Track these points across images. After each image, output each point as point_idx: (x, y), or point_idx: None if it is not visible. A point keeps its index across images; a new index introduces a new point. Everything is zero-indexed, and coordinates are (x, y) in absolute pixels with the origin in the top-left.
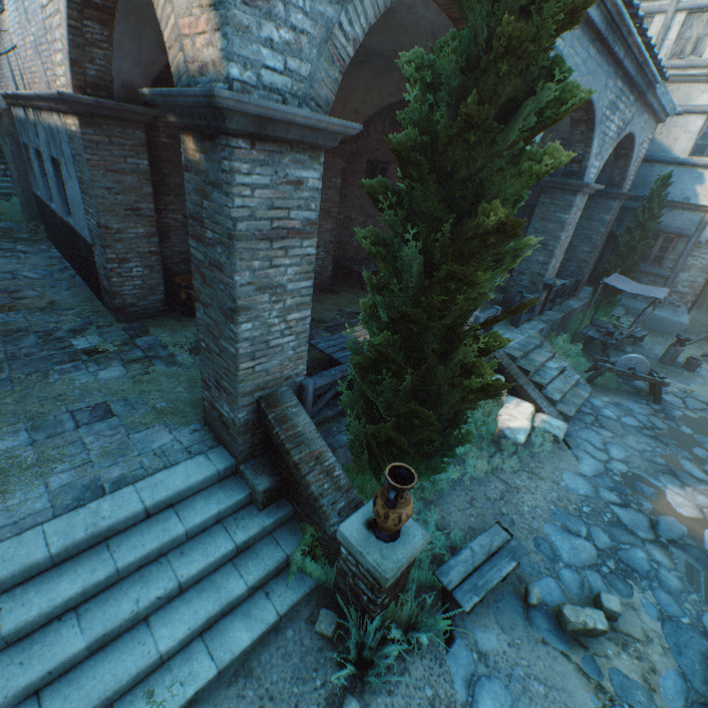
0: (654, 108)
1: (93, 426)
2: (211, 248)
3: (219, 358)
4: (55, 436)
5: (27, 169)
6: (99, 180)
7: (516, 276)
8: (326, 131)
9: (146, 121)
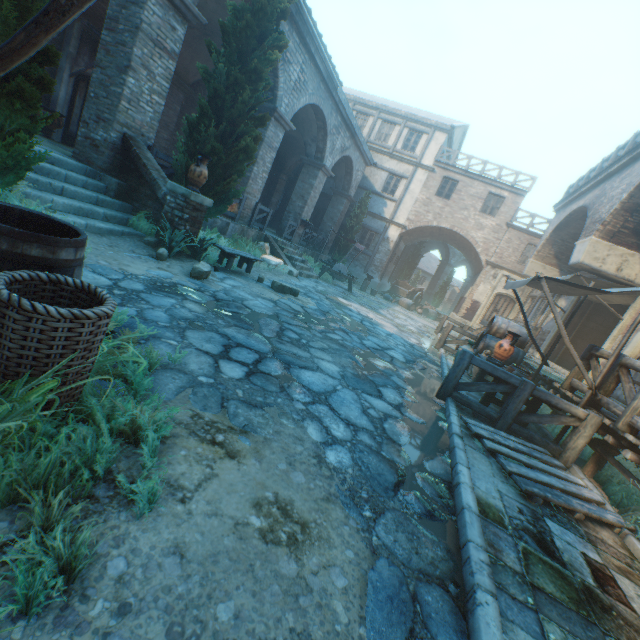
0: (361, 151)
1: None
2: (121, 35)
3: (106, 100)
4: None
5: None
6: None
7: (287, 214)
8: (192, 13)
9: None
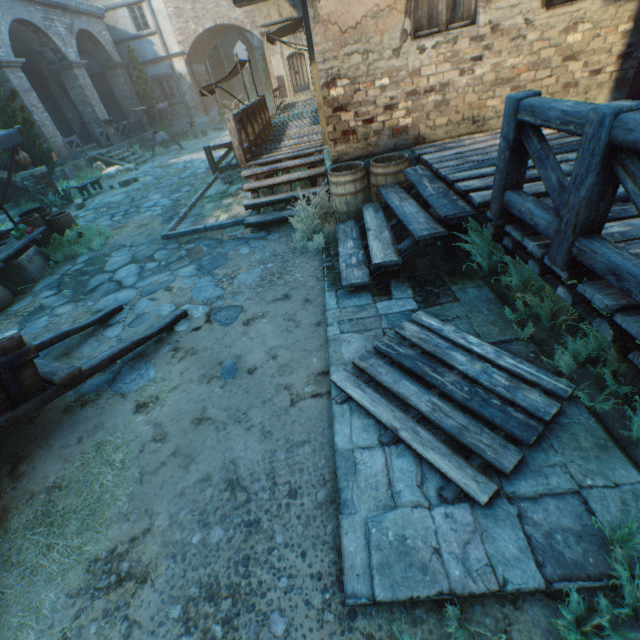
0: (85, 13)
1: None
2: None
3: None
4: None
5: None
6: None
7: (89, 126)
8: None
9: None
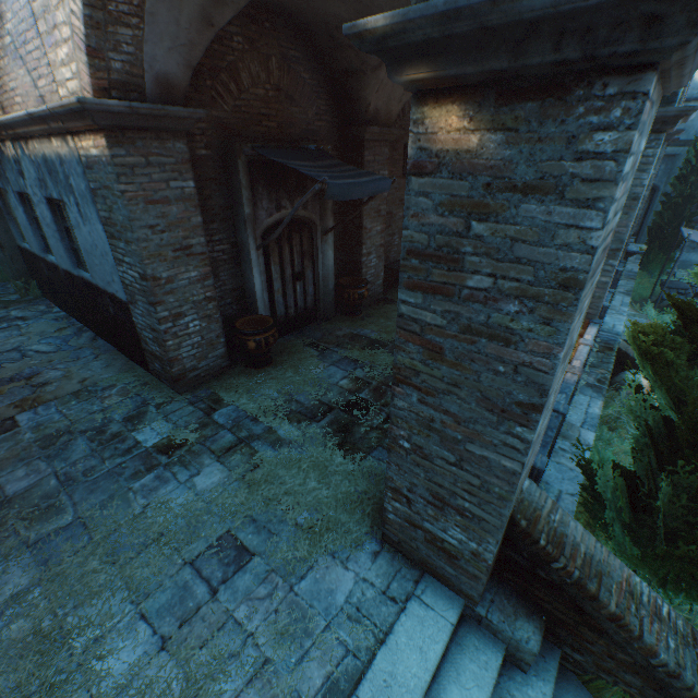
0: None
1: (234, 583)
2: (479, 304)
3: (453, 469)
4: (190, 619)
5: (4, 219)
6: (138, 218)
7: None
8: None
9: (188, 127)
